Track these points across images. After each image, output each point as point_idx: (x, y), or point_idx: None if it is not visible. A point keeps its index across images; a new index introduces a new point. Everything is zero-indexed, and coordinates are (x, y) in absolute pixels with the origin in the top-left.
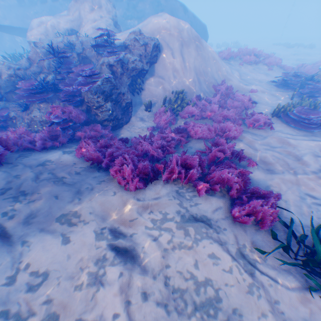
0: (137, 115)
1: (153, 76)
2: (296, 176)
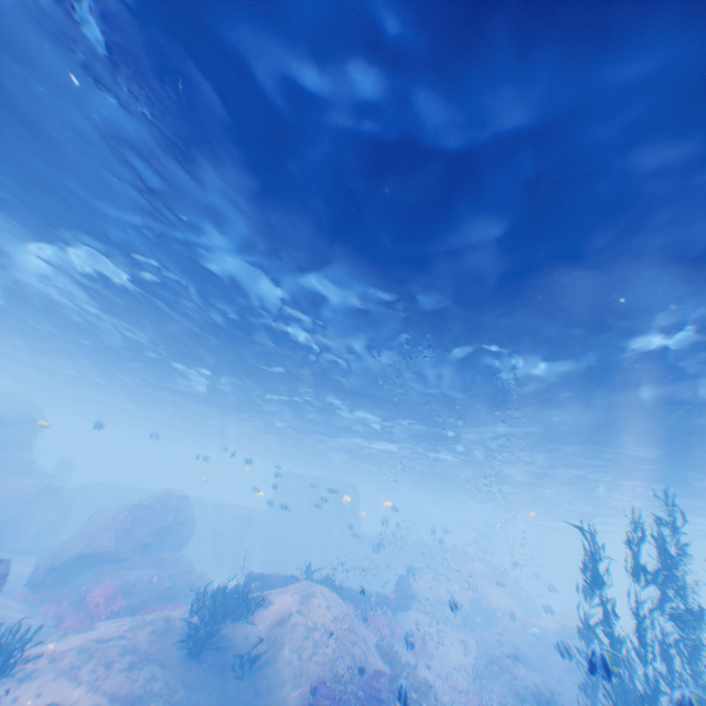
0: None
1: None
2: None
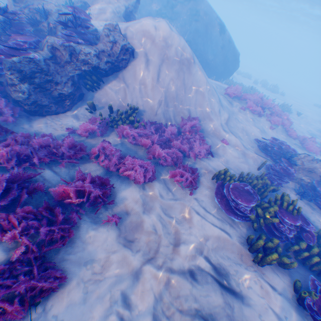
0: (77, 111)
1: (117, 79)
2: (145, 264)
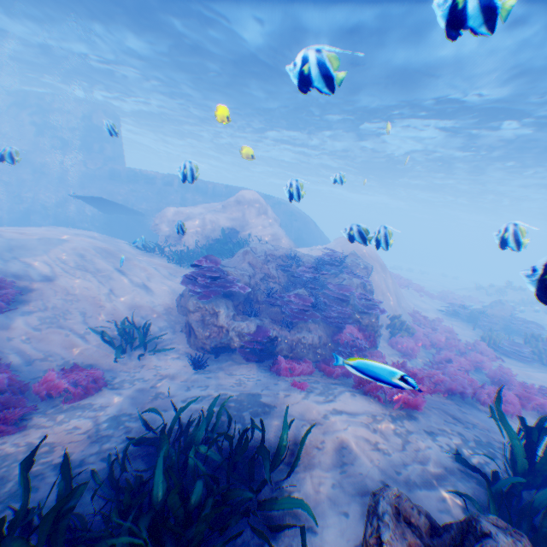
0: None
1: None
2: None
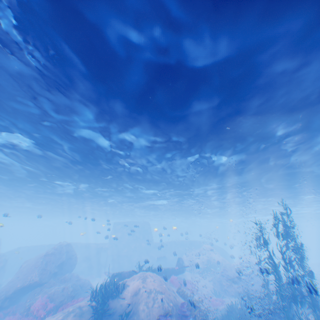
0: None
1: None
2: None
